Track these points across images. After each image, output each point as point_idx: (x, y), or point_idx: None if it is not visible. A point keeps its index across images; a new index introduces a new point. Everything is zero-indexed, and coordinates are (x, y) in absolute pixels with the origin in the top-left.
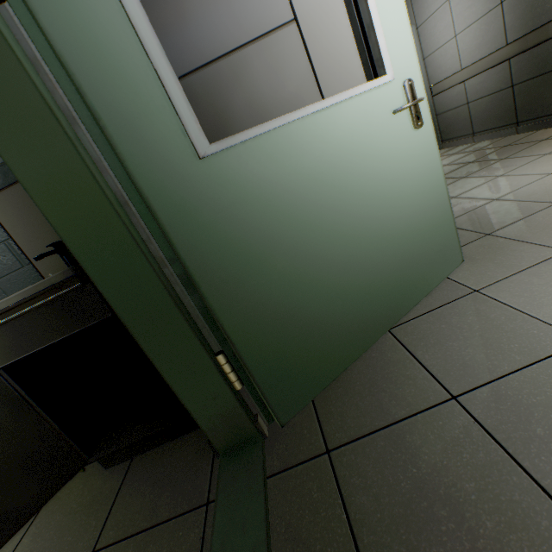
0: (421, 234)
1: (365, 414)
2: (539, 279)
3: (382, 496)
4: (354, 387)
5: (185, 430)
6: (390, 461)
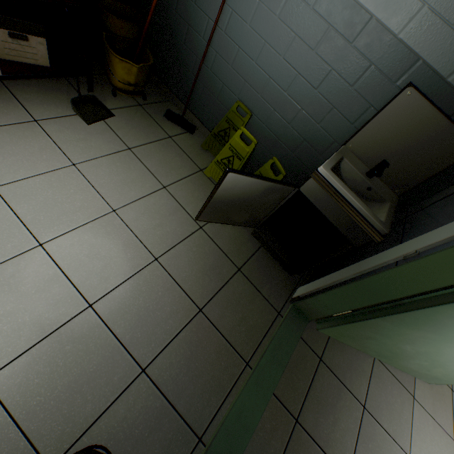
0: (449, 373)
1: (339, 368)
2: (432, 430)
3: (323, 393)
4: (344, 354)
5: (286, 269)
6: (332, 390)
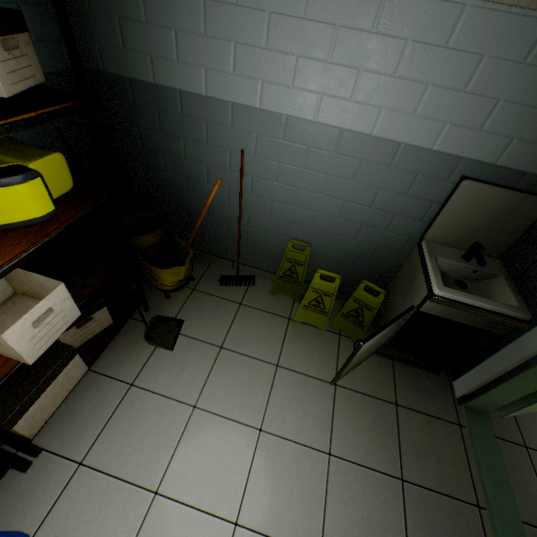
0: None
1: None
2: None
3: None
4: None
5: (429, 370)
6: None
